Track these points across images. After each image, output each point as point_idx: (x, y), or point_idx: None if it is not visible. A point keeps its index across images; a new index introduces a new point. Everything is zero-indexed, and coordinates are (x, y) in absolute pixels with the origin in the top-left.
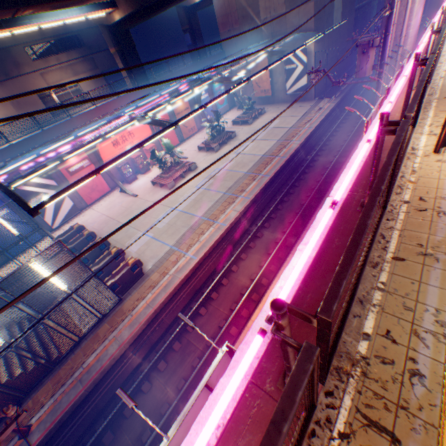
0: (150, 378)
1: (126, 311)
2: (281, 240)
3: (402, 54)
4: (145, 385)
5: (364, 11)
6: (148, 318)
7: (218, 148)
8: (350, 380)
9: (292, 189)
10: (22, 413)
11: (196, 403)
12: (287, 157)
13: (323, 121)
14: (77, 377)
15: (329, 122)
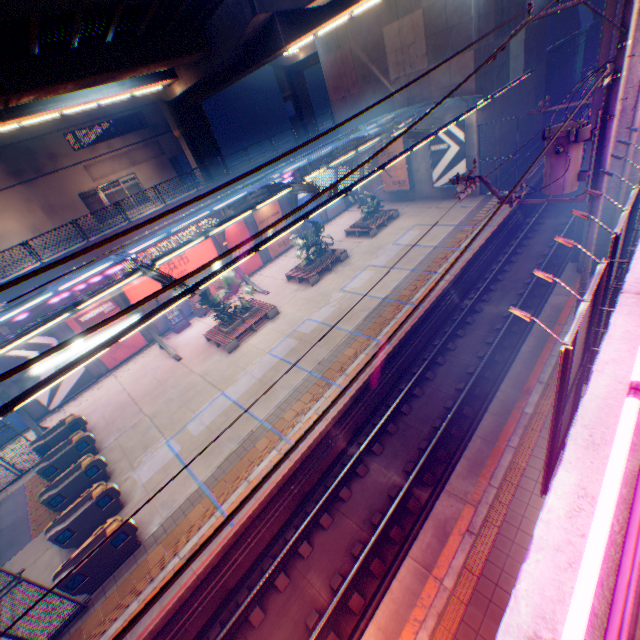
0: None
1: (85, 638)
2: (399, 495)
3: (639, 137)
4: None
5: (564, 52)
6: None
7: (316, 278)
8: None
9: (431, 370)
10: None
11: None
12: (425, 305)
13: (494, 235)
14: None
15: (505, 236)
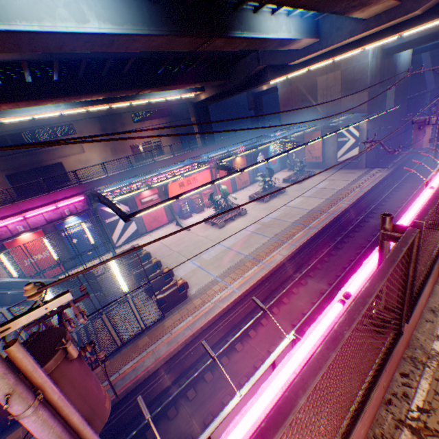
0: (176, 404)
1: (166, 328)
2: (327, 290)
3: None
4: (171, 409)
5: (416, 100)
6: (185, 339)
7: (267, 199)
8: (425, 369)
9: (340, 244)
10: (106, 360)
11: (262, 379)
12: (336, 213)
13: (374, 187)
14: (112, 381)
15: (381, 189)
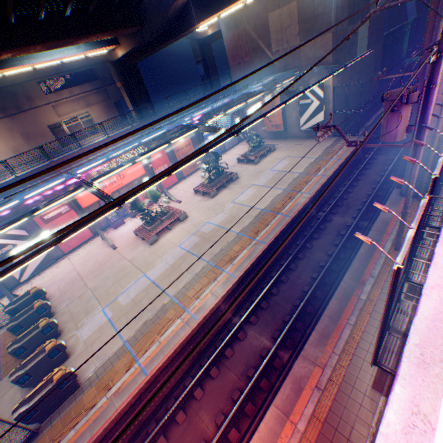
0: None
1: None
2: (268, 355)
3: None
4: None
5: (395, 36)
6: None
7: (215, 192)
8: None
9: (294, 262)
10: None
11: None
12: (291, 215)
13: (342, 166)
14: None
15: (350, 167)
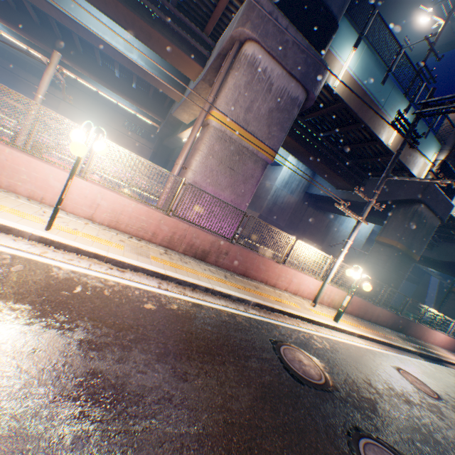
0: None
1: None
2: None
3: None
4: None
5: None
6: None
7: None
8: None
9: None
10: None
11: None
12: None
13: None
14: None
15: None
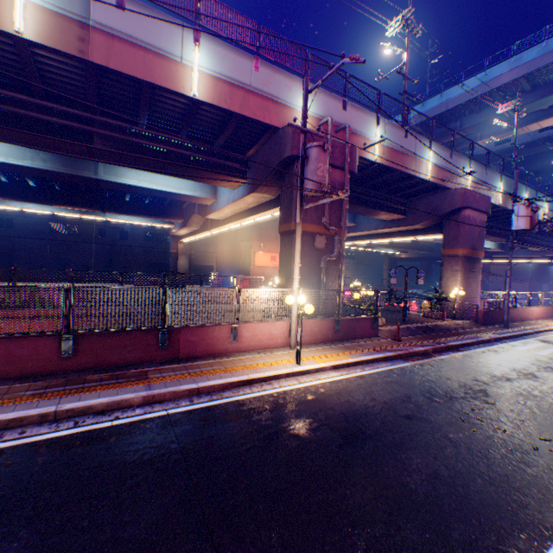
0: None
1: None
2: None
3: None
4: None
5: None
6: None
7: None
8: None
9: None
10: None
11: None
12: None
13: None
14: None
15: None
